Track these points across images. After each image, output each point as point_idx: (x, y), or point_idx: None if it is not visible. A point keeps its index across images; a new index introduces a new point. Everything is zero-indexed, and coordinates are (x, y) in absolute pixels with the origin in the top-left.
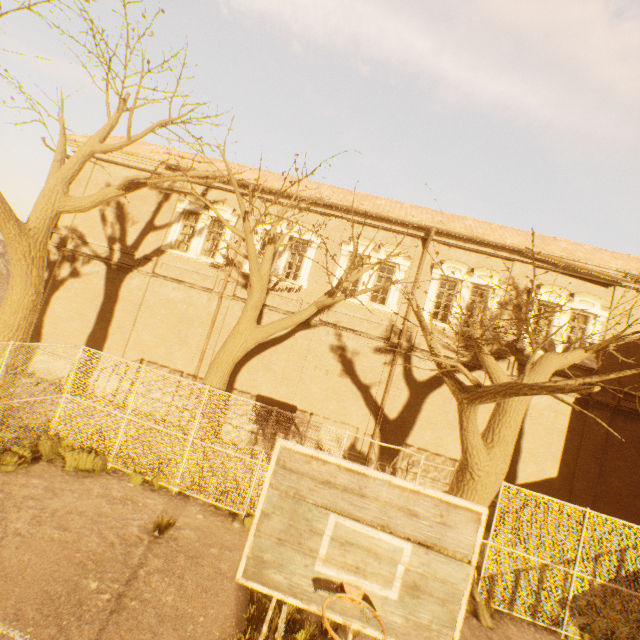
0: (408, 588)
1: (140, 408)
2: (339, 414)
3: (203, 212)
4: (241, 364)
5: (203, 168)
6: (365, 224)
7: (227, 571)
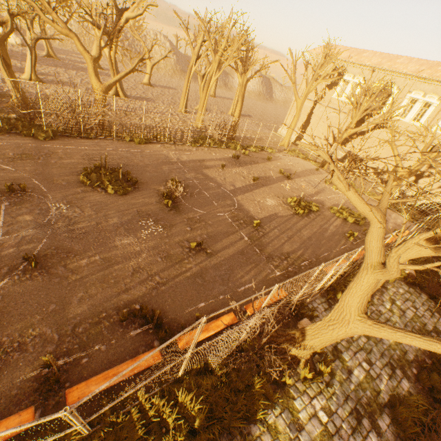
0: (342, 158)
1: (313, 152)
2: (379, 164)
3: (351, 80)
4: (349, 142)
5: (355, 61)
6: (424, 82)
7: (327, 178)
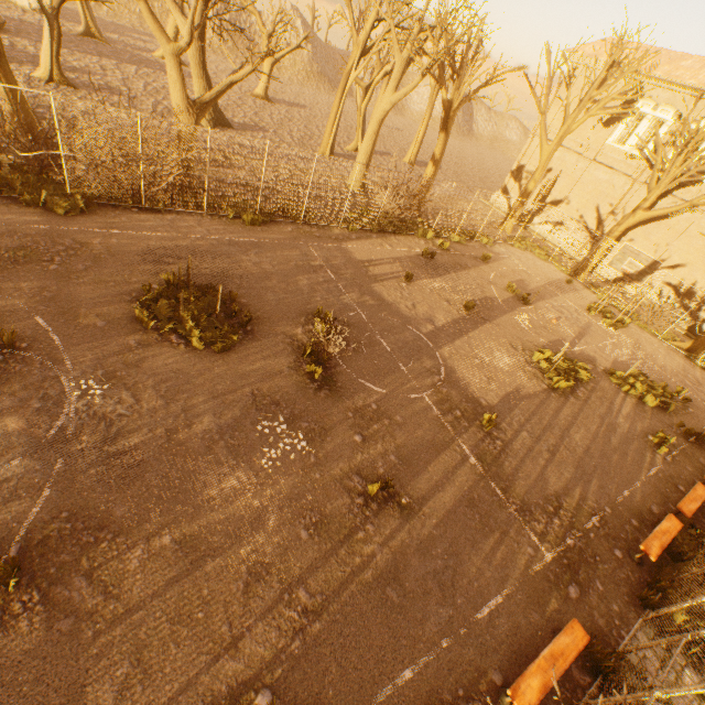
0: (638, 274)
1: (556, 244)
2: (685, 278)
3: (649, 113)
4: (628, 231)
5: (665, 75)
6: None
7: (587, 300)
